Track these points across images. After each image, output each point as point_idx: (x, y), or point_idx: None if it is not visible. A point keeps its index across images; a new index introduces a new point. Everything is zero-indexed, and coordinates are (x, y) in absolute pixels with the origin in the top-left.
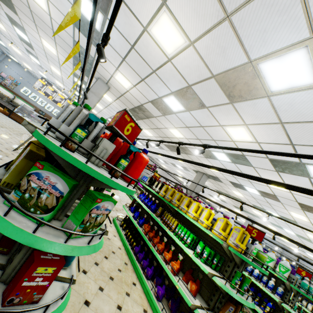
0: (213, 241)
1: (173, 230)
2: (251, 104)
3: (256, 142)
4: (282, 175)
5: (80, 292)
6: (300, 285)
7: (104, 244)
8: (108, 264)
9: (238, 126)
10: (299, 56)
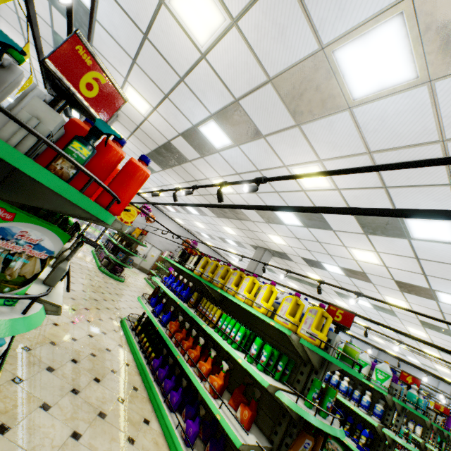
0: (278, 336)
1: (214, 325)
2: (326, 125)
3: (336, 189)
4: (373, 240)
5: (27, 446)
6: (406, 397)
7: (97, 359)
8: (100, 391)
9: (310, 165)
10: (391, 33)
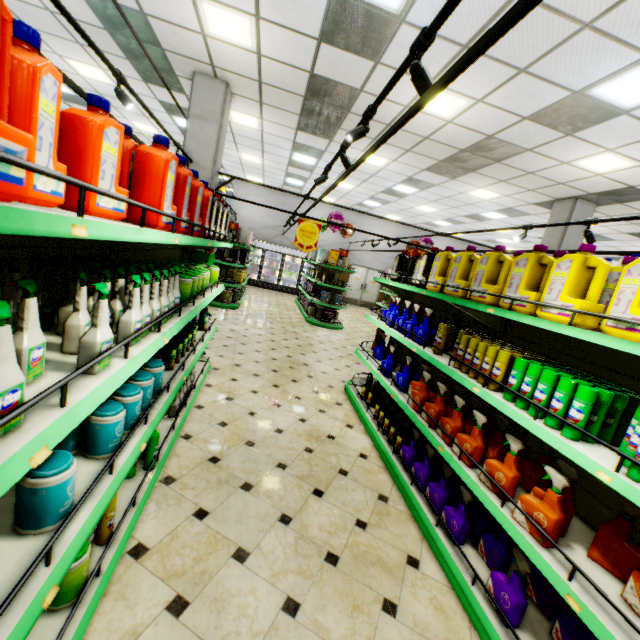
0: None
1: (499, 385)
2: None
3: None
4: None
5: (213, 637)
6: None
7: (315, 456)
8: (324, 513)
9: None
10: None
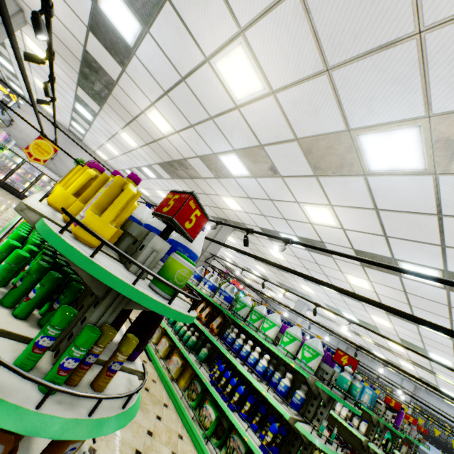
0: None
1: None
2: None
3: (270, 92)
4: (326, 185)
5: None
6: (335, 382)
7: None
8: None
9: (233, 47)
10: None
